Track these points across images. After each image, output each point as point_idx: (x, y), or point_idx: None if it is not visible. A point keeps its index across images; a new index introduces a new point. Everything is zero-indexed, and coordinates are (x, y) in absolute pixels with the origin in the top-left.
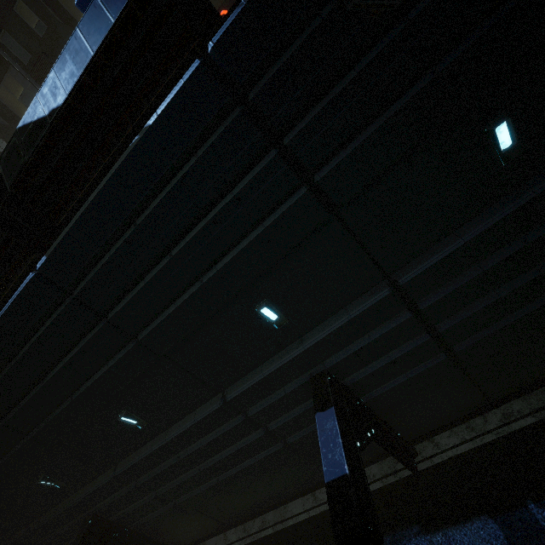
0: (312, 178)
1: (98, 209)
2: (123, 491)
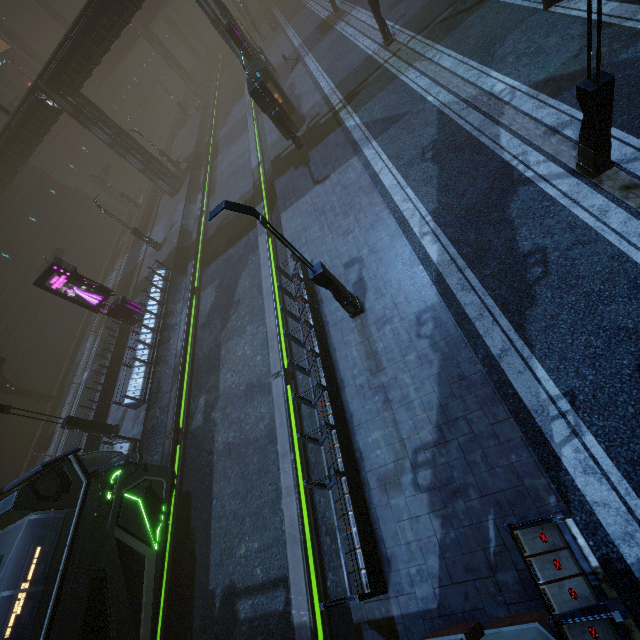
0: None
1: None
2: None
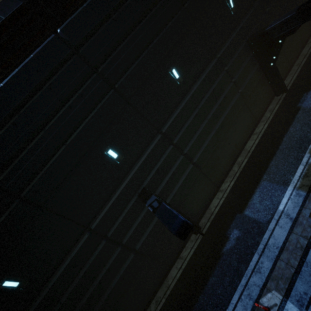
0: None
1: None
2: (166, 153)
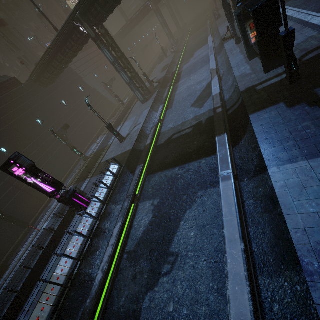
0: (41, 102)
1: (3, 98)
2: None
